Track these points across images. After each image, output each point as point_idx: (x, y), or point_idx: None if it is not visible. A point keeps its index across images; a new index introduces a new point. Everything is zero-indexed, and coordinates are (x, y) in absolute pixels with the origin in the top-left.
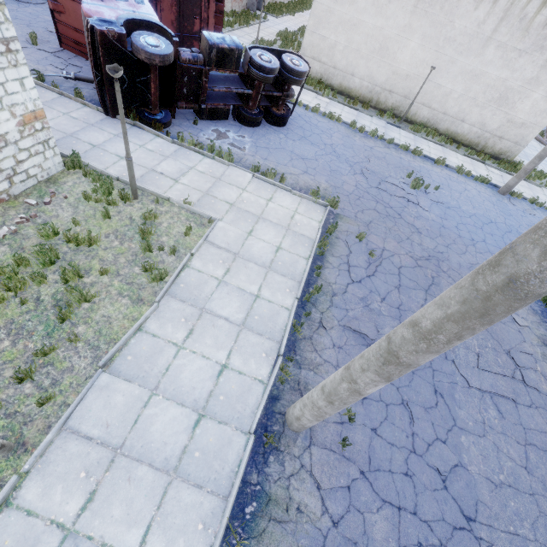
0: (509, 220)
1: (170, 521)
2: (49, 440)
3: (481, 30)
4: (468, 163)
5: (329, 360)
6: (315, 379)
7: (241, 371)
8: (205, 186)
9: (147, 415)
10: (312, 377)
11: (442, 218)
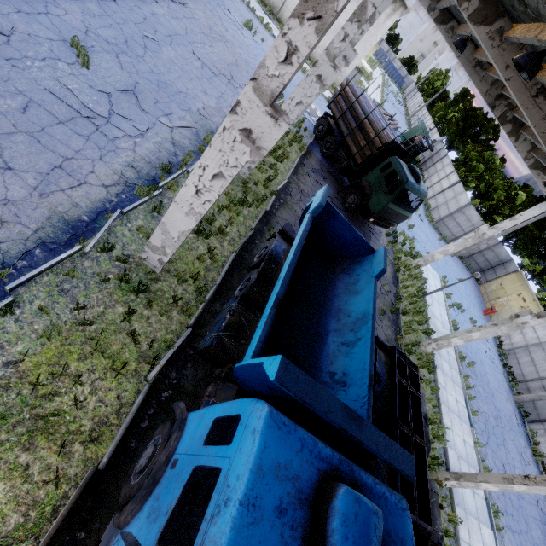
0: None
1: None
2: None
3: None
4: (305, 65)
5: None
6: None
7: None
8: None
9: None
10: None
11: (252, 45)
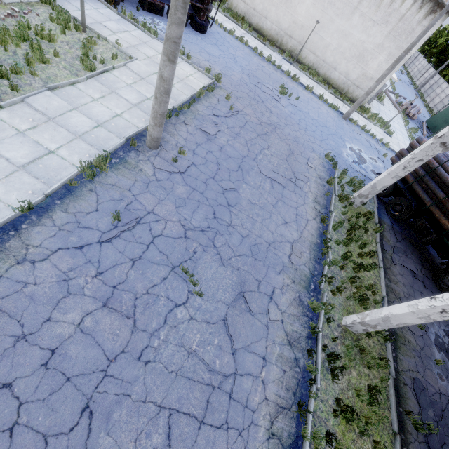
0: (339, 130)
1: (73, 149)
2: (15, 100)
3: (351, 0)
4: (331, 98)
5: (182, 135)
6: (170, 138)
7: (128, 120)
8: (133, 43)
9: (69, 115)
10: (168, 137)
11: (292, 113)
